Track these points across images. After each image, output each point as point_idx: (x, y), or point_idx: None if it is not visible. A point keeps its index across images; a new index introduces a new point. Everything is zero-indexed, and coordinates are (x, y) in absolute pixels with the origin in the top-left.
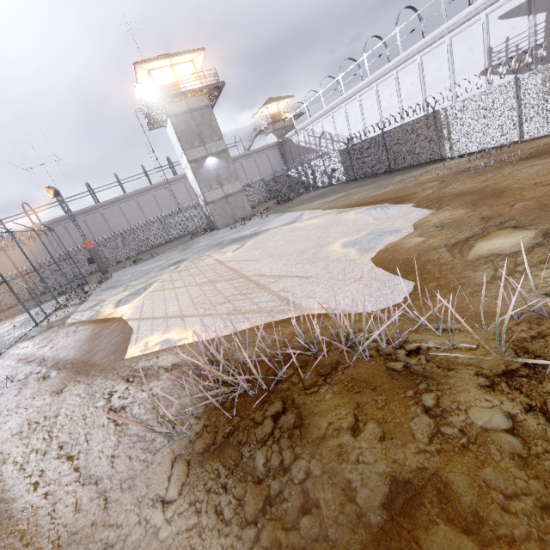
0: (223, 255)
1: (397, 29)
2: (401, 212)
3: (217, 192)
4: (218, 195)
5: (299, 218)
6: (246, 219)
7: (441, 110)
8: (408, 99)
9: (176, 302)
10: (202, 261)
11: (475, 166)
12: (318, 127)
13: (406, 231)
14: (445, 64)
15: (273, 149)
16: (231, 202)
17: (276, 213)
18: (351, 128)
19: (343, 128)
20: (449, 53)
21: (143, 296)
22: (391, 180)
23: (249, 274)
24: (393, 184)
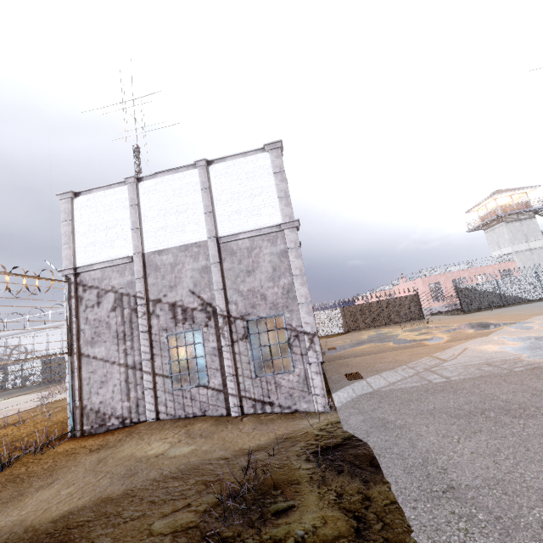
0: None
1: None
2: None
3: None
4: None
5: (12, 398)
6: None
7: None
8: None
9: None
10: None
11: None
12: (14, 340)
13: None
14: None
15: None
16: None
17: None
18: (50, 347)
19: (42, 345)
20: None
21: None
22: None
23: (5, 410)
24: None
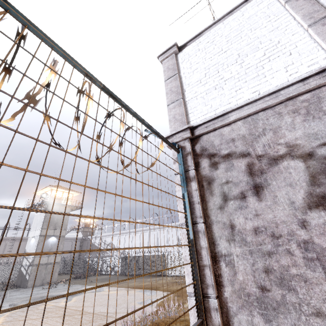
0: (59, 303)
1: (151, 218)
2: (157, 293)
3: (44, 258)
4: (43, 261)
5: (103, 289)
6: (51, 284)
7: (166, 254)
8: (152, 243)
9: (48, 324)
10: (40, 306)
11: (177, 281)
12: (109, 239)
13: (162, 300)
14: (165, 236)
15: (77, 241)
16: (48, 268)
17: (79, 284)
18: (125, 246)
19: (121, 244)
20: (167, 233)
21: (1, 324)
22: (145, 279)
23: (94, 312)
24: (147, 281)
